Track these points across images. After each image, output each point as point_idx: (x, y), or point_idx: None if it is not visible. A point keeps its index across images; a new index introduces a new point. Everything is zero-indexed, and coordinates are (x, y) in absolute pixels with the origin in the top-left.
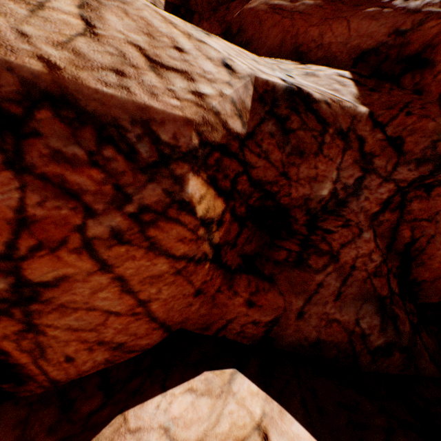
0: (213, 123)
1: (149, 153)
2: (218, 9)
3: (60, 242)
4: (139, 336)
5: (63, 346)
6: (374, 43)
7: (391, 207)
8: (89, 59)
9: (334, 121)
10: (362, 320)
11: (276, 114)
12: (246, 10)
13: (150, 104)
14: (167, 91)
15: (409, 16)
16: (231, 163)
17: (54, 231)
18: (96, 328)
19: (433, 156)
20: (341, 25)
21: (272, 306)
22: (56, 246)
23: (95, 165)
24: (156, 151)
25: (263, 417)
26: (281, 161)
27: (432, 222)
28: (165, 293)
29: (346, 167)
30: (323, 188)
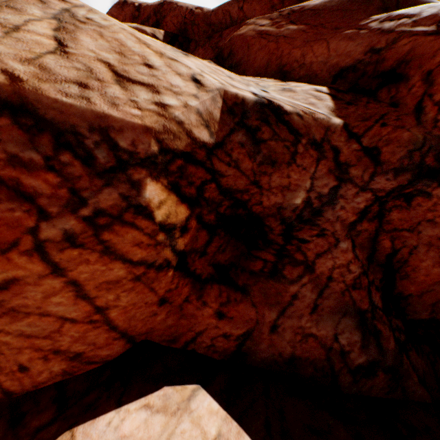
0: (176, 132)
1: (107, 158)
2: (212, 37)
3: (11, 244)
4: (99, 346)
5: (16, 353)
6: (352, 61)
7: (368, 217)
8: (55, 73)
9: (307, 132)
10: (341, 336)
11: (246, 125)
12: (236, 36)
13: (109, 113)
14: (130, 102)
15: (383, 35)
16: (197, 171)
17: (6, 232)
18: (50, 335)
19: (410, 165)
20: (321, 46)
21: (243, 318)
22: (7, 247)
23: (51, 170)
24: (114, 157)
25: (217, 439)
26: (252, 170)
27: (414, 233)
28: (124, 300)
29: (321, 177)
30: (296, 197)
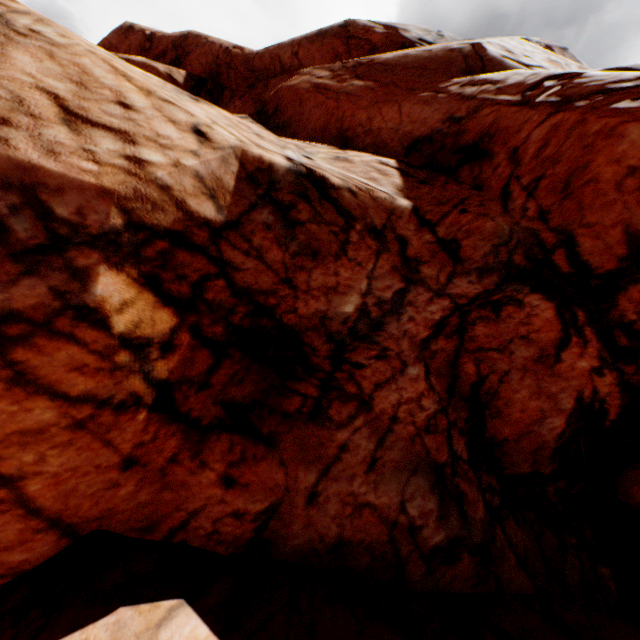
0: (158, 200)
1: (32, 232)
2: (255, 86)
3: None
4: (5, 546)
5: None
6: (428, 131)
7: (446, 332)
8: None
9: (363, 215)
10: (410, 503)
11: (275, 200)
12: (285, 88)
13: (40, 163)
14: (82, 152)
15: (464, 102)
16: (193, 259)
17: None
18: None
19: (496, 264)
20: (392, 109)
21: (266, 484)
22: None
23: None
24: (45, 231)
25: None
26: (283, 263)
27: (505, 353)
28: (55, 463)
29: (382, 276)
30: (347, 302)
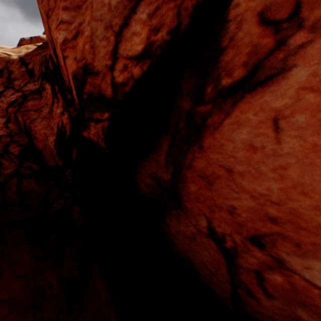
0: None
1: None
2: None
3: None
4: None
5: None
6: None
7: (15, 105)
8: None
9: None
10: None
11: None
12: None
13: None
14: None
15: None
16: None
17: None
18: None
19: (41, 74)
20: None
21: None
22: None
23: None
24: None
25: None
26: None
27: (38, 112)
28: None
29: None
30: None
